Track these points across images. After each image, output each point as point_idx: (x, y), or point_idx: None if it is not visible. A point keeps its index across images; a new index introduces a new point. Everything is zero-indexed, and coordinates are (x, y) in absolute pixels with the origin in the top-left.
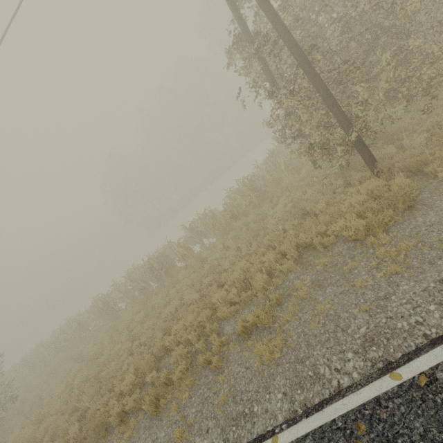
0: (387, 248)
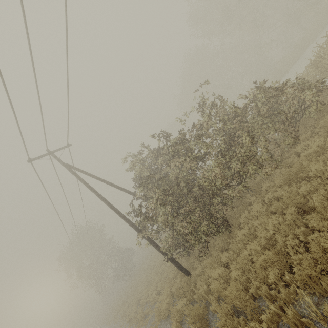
0: None
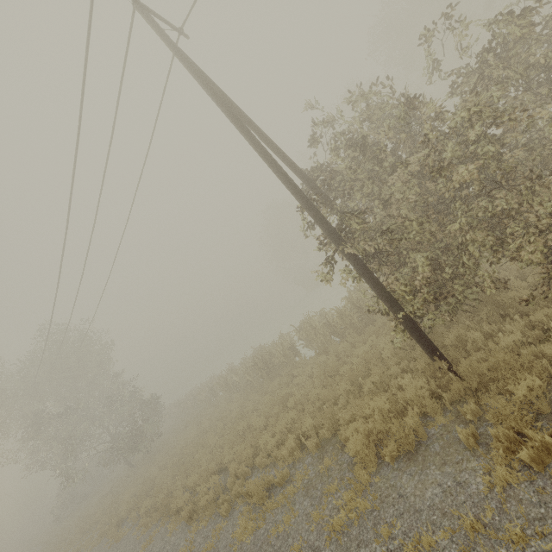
0: (349, 496)
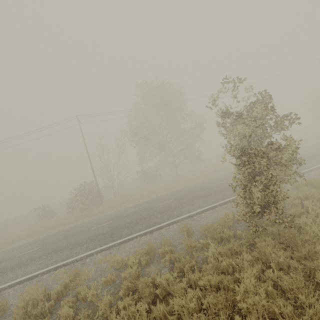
0: None
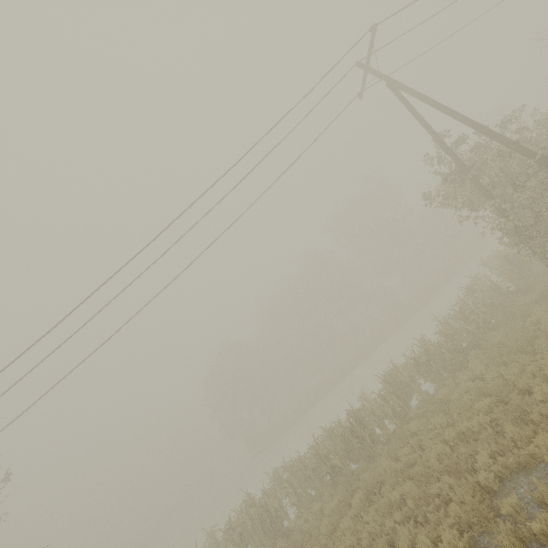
0: None
